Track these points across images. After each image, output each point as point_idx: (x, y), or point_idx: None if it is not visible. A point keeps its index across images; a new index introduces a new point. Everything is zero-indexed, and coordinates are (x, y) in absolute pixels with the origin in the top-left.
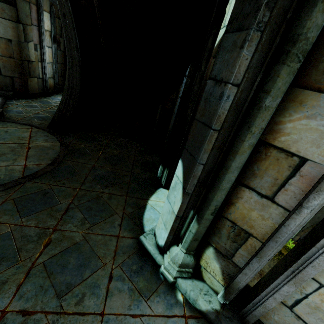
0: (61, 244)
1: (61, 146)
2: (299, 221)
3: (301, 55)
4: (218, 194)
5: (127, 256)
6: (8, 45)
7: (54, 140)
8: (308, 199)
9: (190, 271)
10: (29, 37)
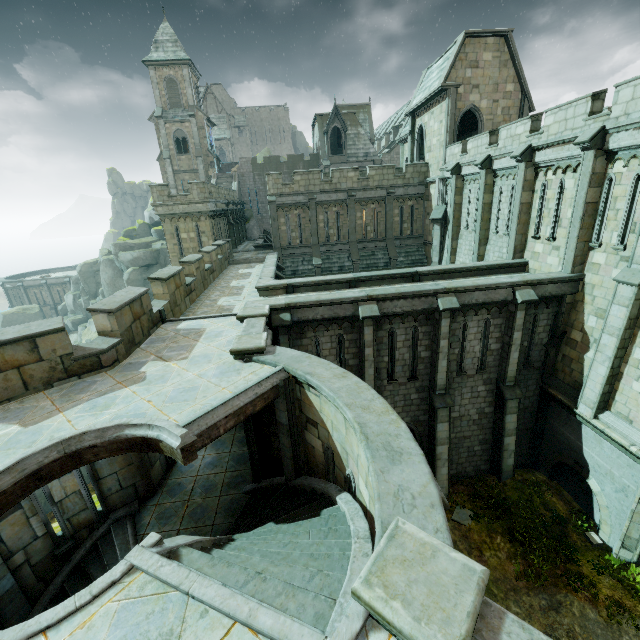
0: None
1: None
2: None
3: None
4: None
5: None
6: (125, 455)
7: None
8: None
9: None
10: None
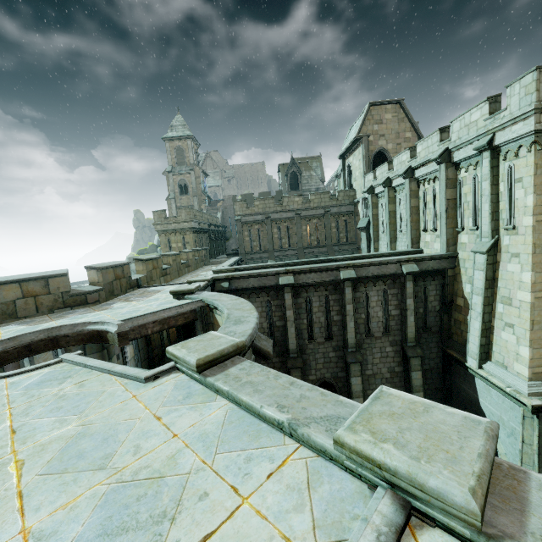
0: None
1: None
2: None
3: None
4: None
5: None
6: None
7: None
8: None
9: None
10: (112, 353)
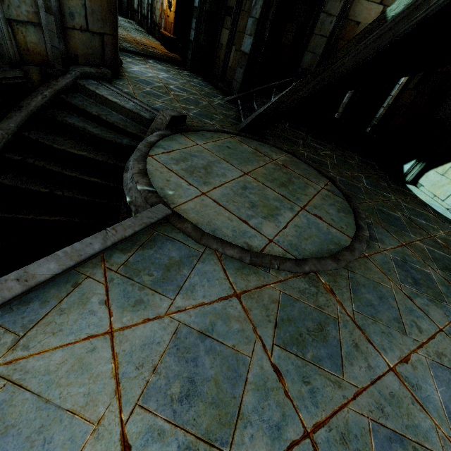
0: (450, 244)
1: (296, 156)
2: None
3: None
4: None
5: None
6: None
7: (277, 149)
8: None
9: None
10: None
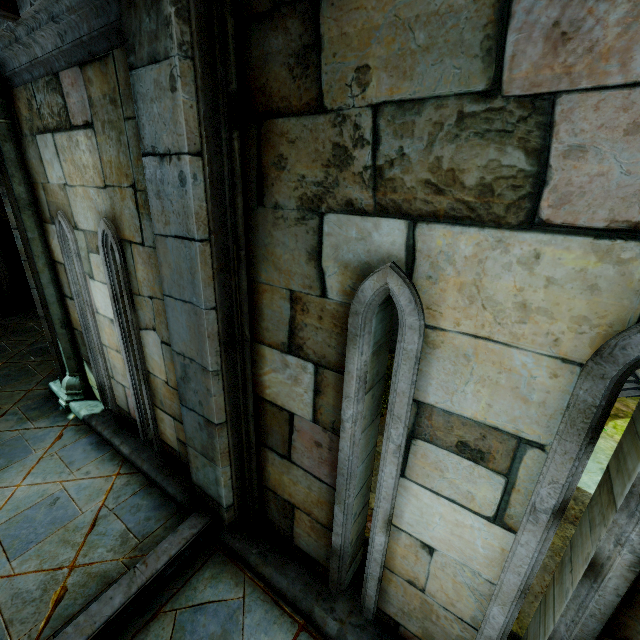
0: None
1: None
2: (78, 306)
3: (28, 207)
4: (53, 308)
5: (32, 401)
6: None
7: None
8: (71, 289)
9: (80, 392)
10: None
